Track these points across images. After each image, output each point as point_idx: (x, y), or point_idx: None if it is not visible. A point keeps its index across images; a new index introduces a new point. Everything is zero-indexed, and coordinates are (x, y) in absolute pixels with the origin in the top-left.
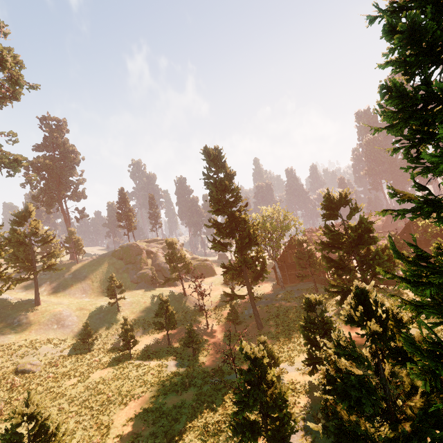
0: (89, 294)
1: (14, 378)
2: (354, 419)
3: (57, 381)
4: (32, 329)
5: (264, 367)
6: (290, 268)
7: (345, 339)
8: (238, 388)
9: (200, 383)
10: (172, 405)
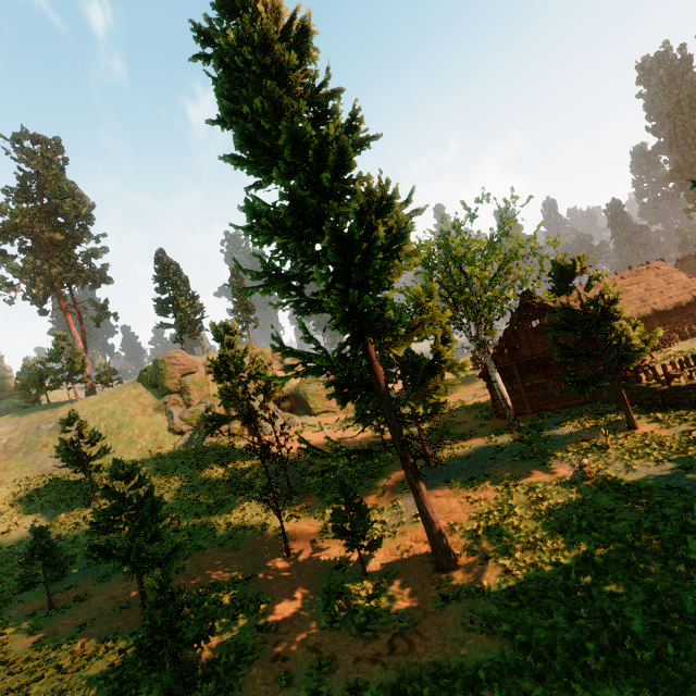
0: None
1: None
2: None
3: None
4: None
5: None
6: (529, 370)
7: None
8: None
9: None
10: None
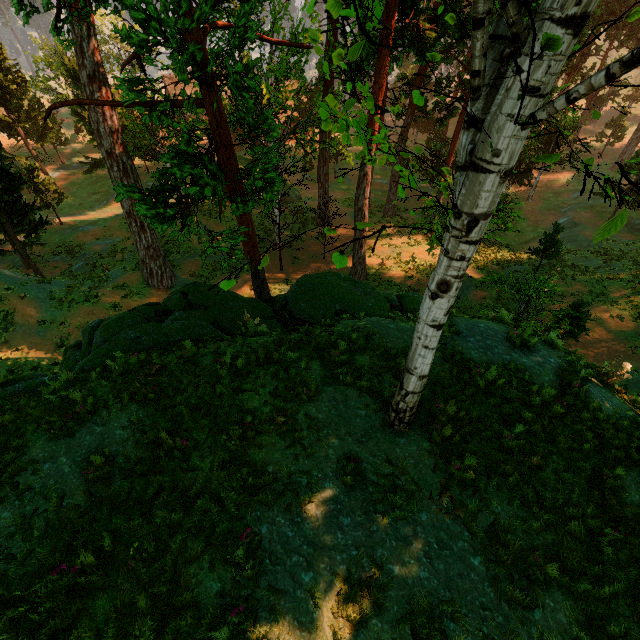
0: None
1: None
2: None
3: None
4: None
5: None
6: None
7: None
8: None
9: None
10: None
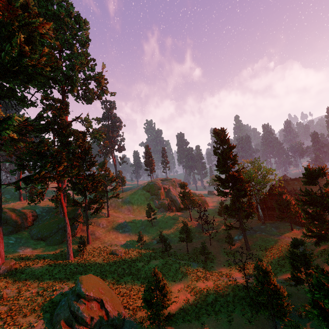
0: (132, 212)
1: (113, 257)
2: (328, 311)
3: (134, 262)
4: (110, 230)
5: (269, 277)
6: (269, 209)
7: (326, 271)
8: (257, 285)
9: (215, 278)
10: (202, 287)
